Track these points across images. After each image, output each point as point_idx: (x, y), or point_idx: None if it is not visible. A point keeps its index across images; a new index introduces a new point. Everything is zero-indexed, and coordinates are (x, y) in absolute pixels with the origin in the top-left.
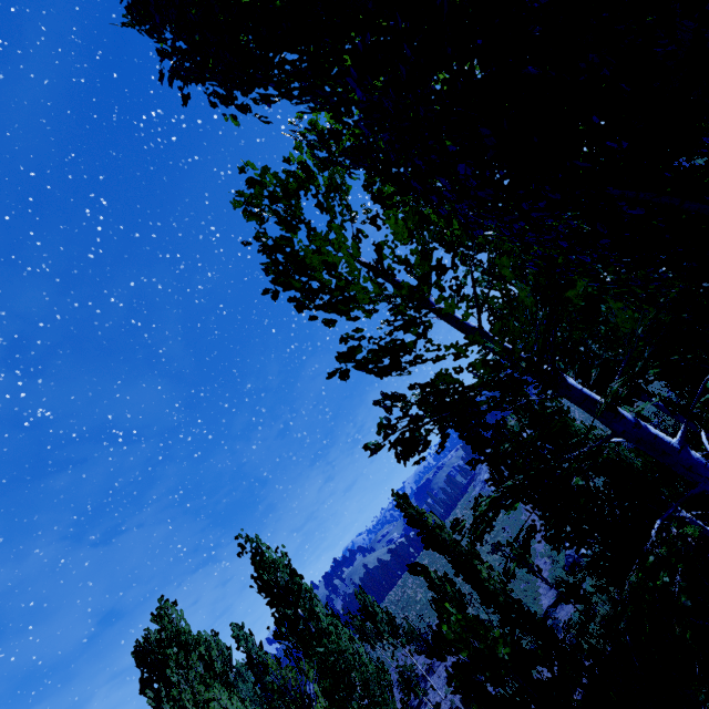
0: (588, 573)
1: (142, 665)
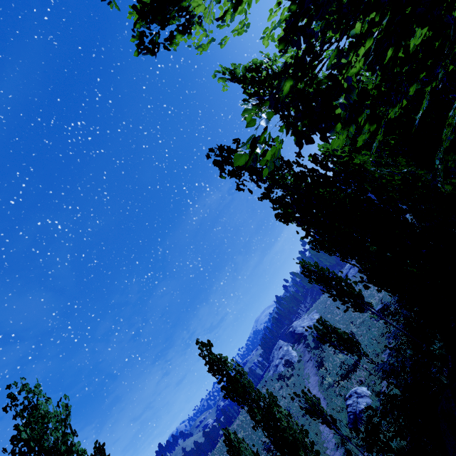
0: (382, 417)
1: None
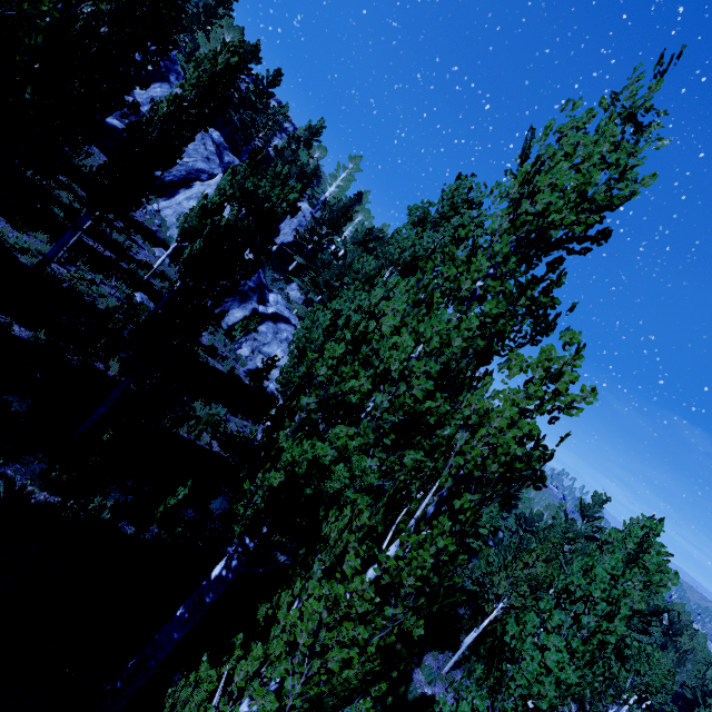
0: None
1: None
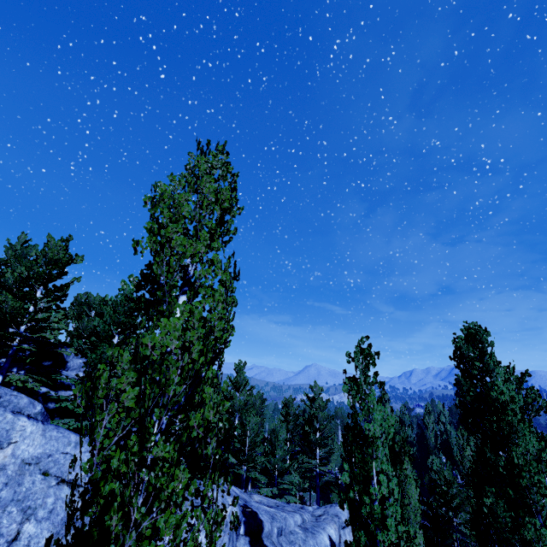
0: None
1: (457, 387)
